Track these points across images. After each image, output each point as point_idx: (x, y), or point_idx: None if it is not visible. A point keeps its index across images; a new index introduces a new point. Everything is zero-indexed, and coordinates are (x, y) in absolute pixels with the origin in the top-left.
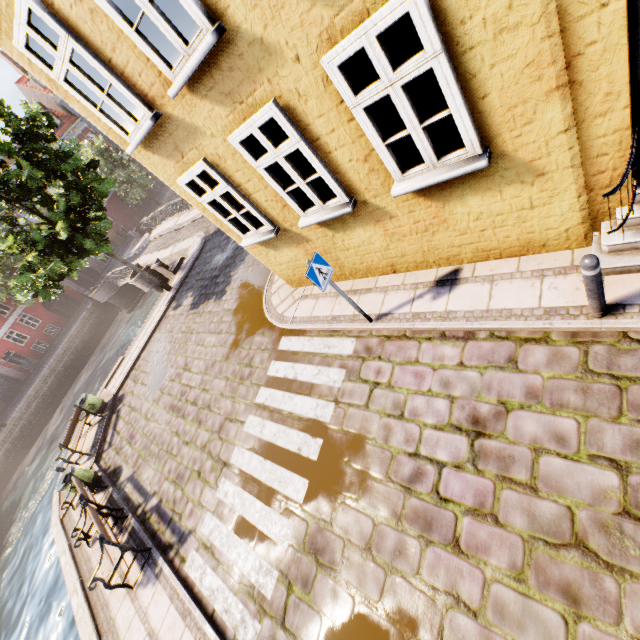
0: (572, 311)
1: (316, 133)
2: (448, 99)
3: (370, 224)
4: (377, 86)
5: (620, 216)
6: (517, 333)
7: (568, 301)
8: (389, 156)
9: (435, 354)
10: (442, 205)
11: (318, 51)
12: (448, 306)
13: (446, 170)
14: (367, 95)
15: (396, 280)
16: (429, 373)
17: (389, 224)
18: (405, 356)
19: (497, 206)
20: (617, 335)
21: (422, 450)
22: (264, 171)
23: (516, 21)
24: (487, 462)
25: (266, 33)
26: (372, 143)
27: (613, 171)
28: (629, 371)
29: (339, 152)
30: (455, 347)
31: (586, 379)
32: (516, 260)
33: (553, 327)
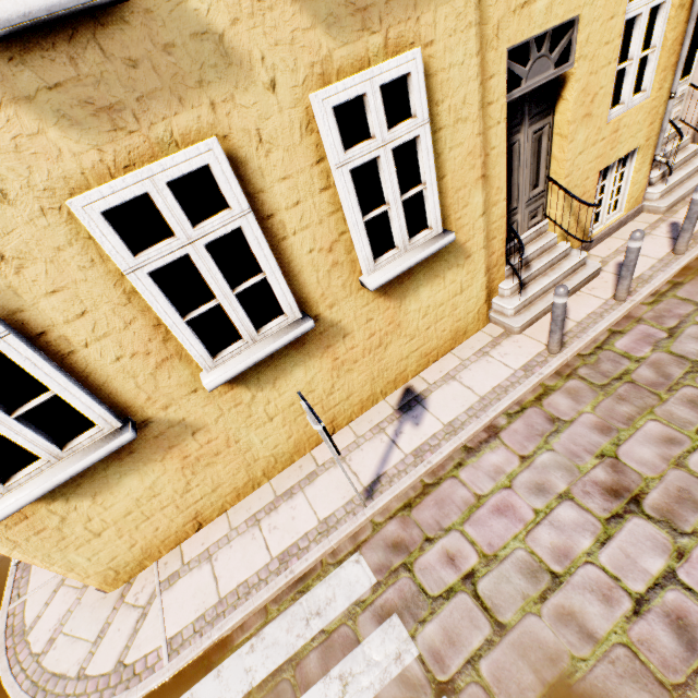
0: (538, 359)
1: (271, 205)
2: (426, 171)
3: (316, 355)
4: (370, 144)
5: (507, 286)
6: (525, 399)
7: (526, 356)
8: (365, 237)
9: (487, 472)
10: (399, 304)
11: (304, 85)
12: (442, 419)
13: (421, 249)
14: (358, 153)
15: (344, 439)
16: (510, 495)
17: (341, 347)
18: (459, 505)
19: (440, 295)
20: (578, 358)
21: (634, 586)
22: (147, 278)
23: (465, 116)
24: (682, 516)
25: (232, 31)
26: (350, 219)
27: (498, 252)
28: (616, 370)
29: (298, 238)
30: (496, 449)
31: (609, 391)
32: (451, 355)
33: (544, 375)
